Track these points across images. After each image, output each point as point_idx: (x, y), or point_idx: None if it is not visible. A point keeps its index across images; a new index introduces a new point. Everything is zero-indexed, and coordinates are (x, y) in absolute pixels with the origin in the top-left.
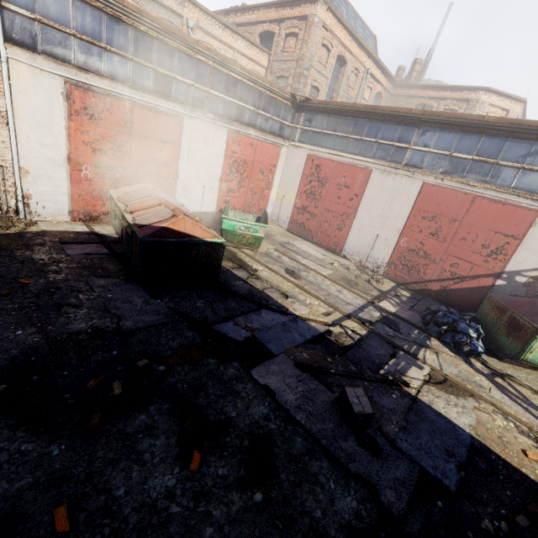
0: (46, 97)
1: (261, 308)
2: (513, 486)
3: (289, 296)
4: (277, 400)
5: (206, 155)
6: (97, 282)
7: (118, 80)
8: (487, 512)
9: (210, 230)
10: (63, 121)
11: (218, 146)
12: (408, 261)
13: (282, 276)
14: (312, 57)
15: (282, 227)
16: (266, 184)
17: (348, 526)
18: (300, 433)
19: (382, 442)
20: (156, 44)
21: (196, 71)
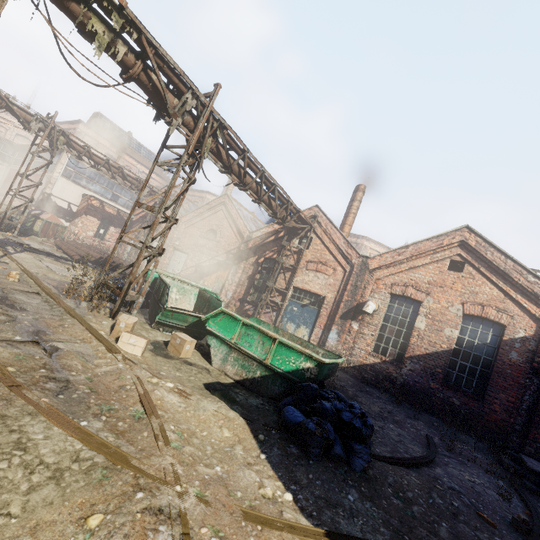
0: None
1: None
2: None
3: None
4: None
5: None
6: None
7: None
8: None
9: None
10: None
11: None
12: None
13: None
14: None
15: None
16: None
17: None
18: None
19: None
20: None
21: None
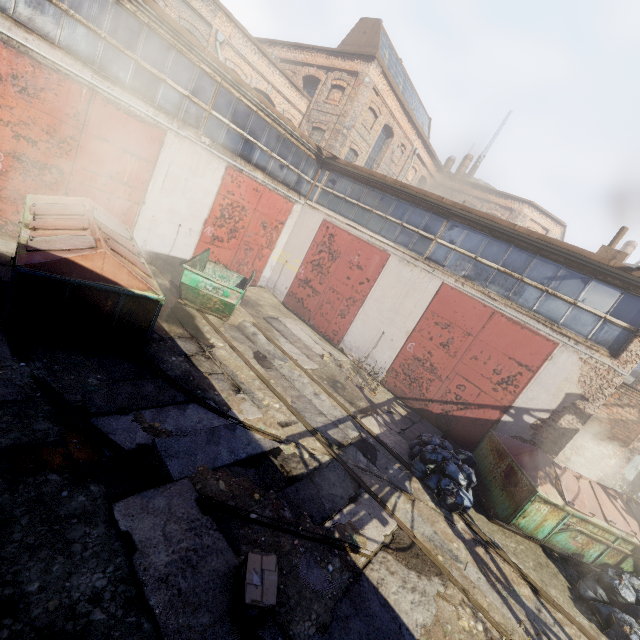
0: None
1: (192, 401)
2: None
3: (243, 390)
4: (134, 563)
5: (191, 187)
6: None
7: (77, 57)
8: None
9: (148, 279)
10: None
11: (209, 180)
12: (411, 372)
13: (245, 361)
14: (355, 117)
15: (277, 298)
16: (267, 242)
17: None
18: (144, 632)
19: None
20: (146, 31)
21: (197, 81)
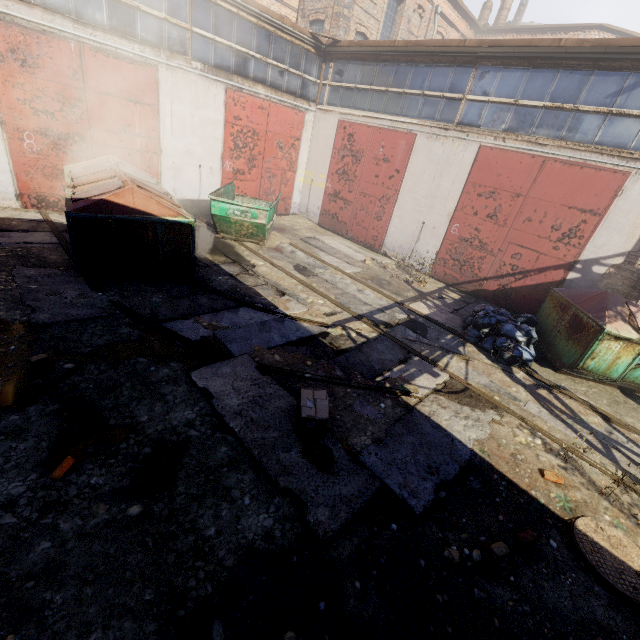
0: None
1: (242, 305)
2: (511, 510)
3: (287, 294)
4: (213, 405)
5: (198, 122)
6: (23, 273)
7: (54, 10)
8: (460, 538)
9: (177, 209)
10: None
11: (213, 110)
12: (459, 255)
13: (286, 273)
14: None
15: (312, 221)
16: (287, 164)
17: (248, 547)
18: (229, 442)
19: (339, 455)
20: None
21: None
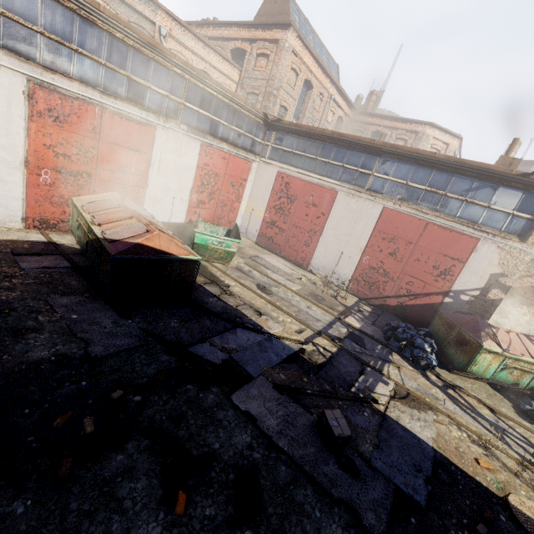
0: (4, 94)
1: (236, 326)
2: (470, 494)
3: (262, 313)
4: (259, 427)
5: (178, 166)
6: (58, 301)
7: (88, 83)
8: (453, 523)
9: (185, 246)
10: (22, 121)
11: (190, 158)
12: (369, 278)
13: (255, 293)
14: (282, 79)
15: (250, 239)
16: (236, 197)
17: None
18: (283, 460)
19: (359, 463)
20: (132, 52)
21: (171, 82)
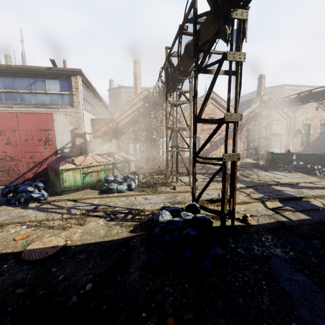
0: None
1: None
2: None
3: None
4: None
5: None
6: None
7: None
8: None
9: None
10: None
11: None
12: (3, 168)
13: None
14: None
15: None
16: None
17: None
18: None
19: None
20: None
21: None
